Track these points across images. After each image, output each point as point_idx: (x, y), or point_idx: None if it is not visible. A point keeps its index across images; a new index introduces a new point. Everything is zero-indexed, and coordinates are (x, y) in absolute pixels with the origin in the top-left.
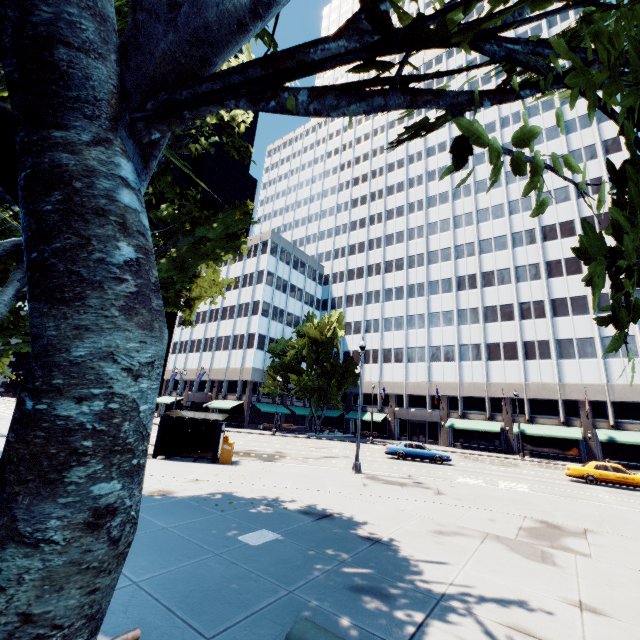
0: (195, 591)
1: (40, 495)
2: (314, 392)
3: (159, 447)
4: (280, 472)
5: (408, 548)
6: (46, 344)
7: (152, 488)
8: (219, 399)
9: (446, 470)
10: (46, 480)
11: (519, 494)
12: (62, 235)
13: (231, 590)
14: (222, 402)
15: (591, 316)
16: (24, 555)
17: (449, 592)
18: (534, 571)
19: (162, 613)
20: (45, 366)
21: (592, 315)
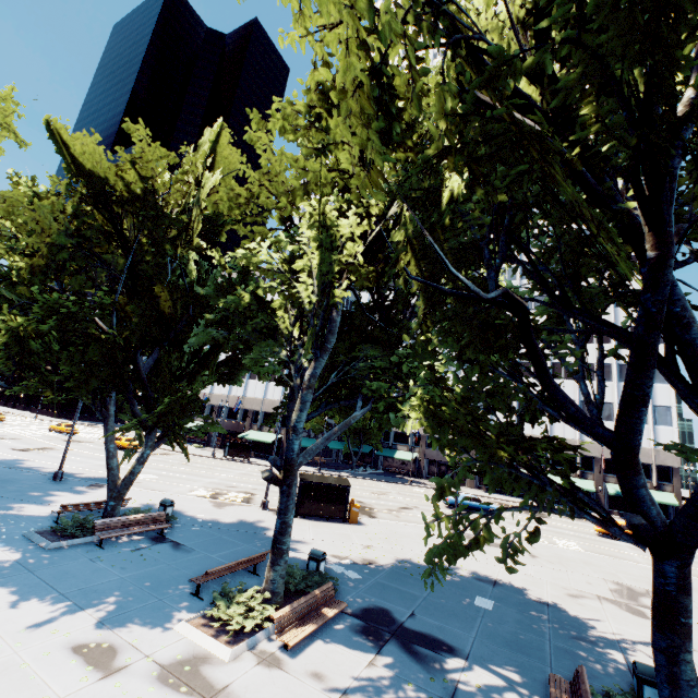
0: (508, 642)
1: (689, 641)
2: (354, 430)
3: (299, 508)
4: (405, 533)
5: (569, 609)
6: (684, 605)
7: (355, 557)
8: (253, 430)
9: (505, 524)
10: (690, 638)
11: (582, 555)
12: (688, 578)
13: (523, 641)
14: (259, 434)
15: (613, 383)
16: (689, 655)
17: (618, 639)
18: (645, 624)
19: (513, 655)
20: (686, 611)
21: (614, 382)
